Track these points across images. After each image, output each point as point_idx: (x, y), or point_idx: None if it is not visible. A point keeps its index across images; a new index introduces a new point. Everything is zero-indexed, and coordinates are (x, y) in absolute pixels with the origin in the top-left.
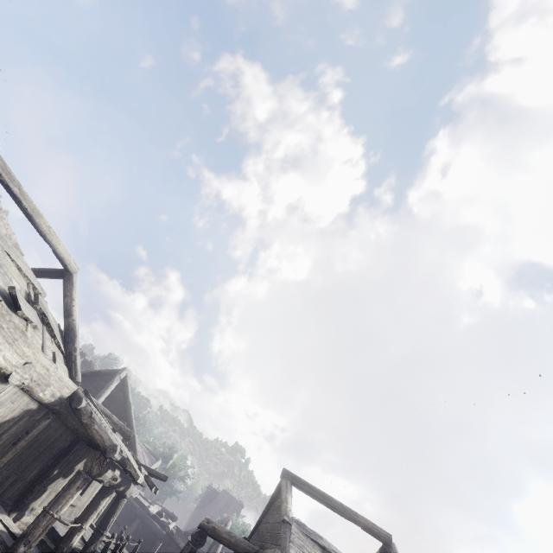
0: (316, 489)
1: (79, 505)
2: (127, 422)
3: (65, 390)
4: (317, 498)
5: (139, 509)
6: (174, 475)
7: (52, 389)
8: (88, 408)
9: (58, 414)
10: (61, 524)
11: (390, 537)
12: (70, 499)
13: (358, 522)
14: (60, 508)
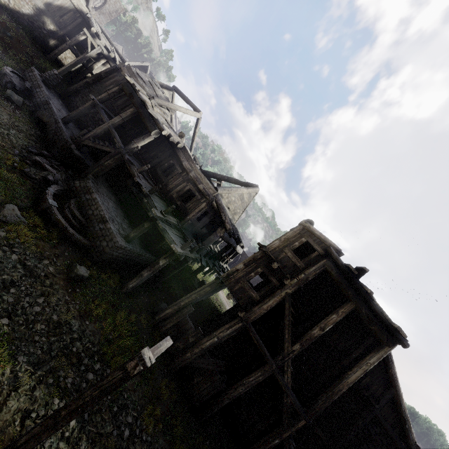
0: (182, 93)
1: None
2: None
3: (83, 8)
4: (181, 96)
5: None
6: None
7: (77, 2)
8: (91, 18)
9: (84, 19)
10: None
11: (200, 112)
12: (81, 36)
13: (191, 105)
14: (78, 37)
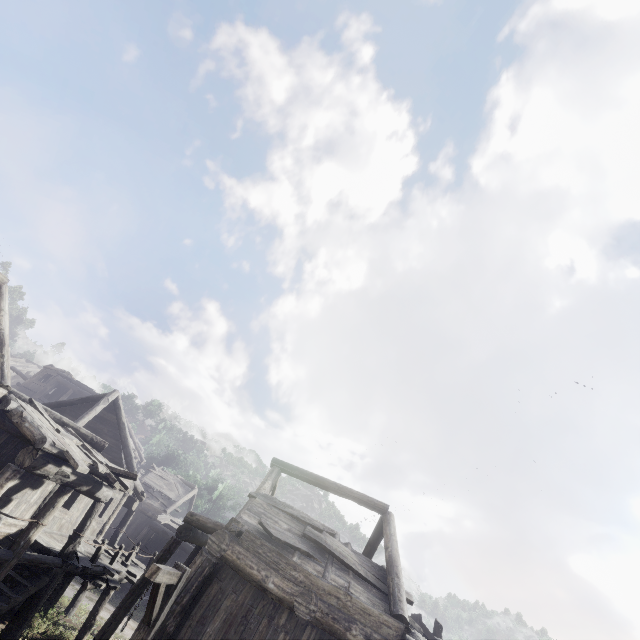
0: (308, 473)
1: (68, 519)
2: (122, 443)
3: None
4: (309, 481)
5: (171, 534)
6: (222, 506)
7: None
8: (20, 409)
9: None
10: (47, 535)
11: (387, 507)
12: None
13: (352, 497)
14: None
